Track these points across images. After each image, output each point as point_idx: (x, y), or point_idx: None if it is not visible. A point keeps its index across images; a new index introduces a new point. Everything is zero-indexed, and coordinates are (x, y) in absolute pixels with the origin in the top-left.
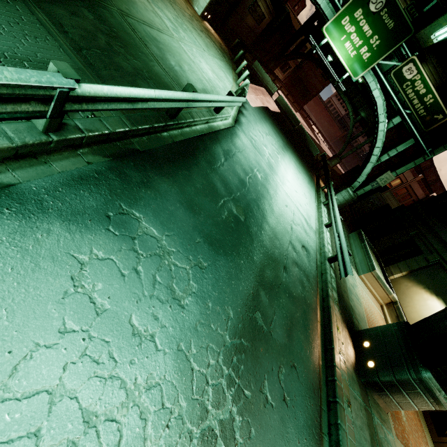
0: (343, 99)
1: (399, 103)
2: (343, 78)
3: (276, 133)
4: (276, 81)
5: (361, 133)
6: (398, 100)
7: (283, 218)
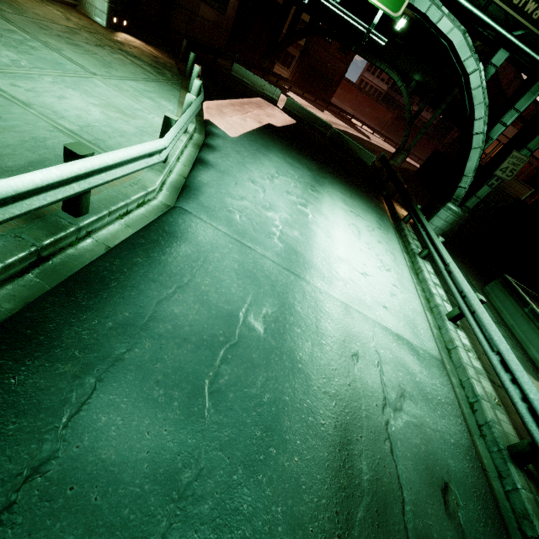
0: (381, 68)
1: (496, 23)
2: (374, 24)
3: (293, 162)
4: (281, 82)
5: (424, 104)
6: (493, 20)
7: (361, 432)
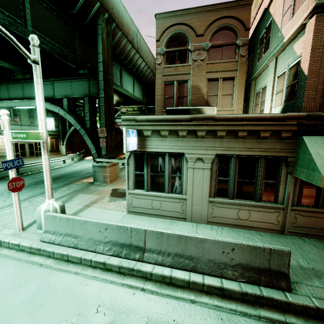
0: None
1: None
2: None
3: None
4: None
5: None
6: None
7: (78, 172)
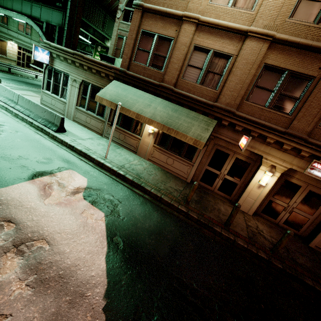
0: None
1: None
2: None
3: None
4: None
5: None
6: None
7: None
